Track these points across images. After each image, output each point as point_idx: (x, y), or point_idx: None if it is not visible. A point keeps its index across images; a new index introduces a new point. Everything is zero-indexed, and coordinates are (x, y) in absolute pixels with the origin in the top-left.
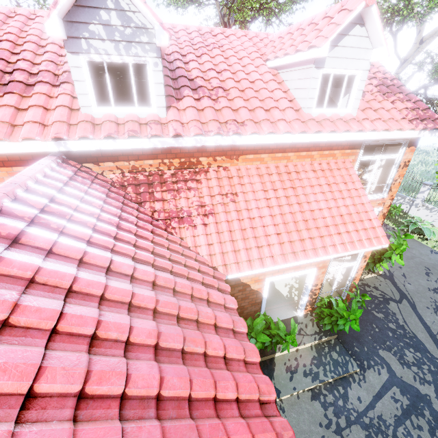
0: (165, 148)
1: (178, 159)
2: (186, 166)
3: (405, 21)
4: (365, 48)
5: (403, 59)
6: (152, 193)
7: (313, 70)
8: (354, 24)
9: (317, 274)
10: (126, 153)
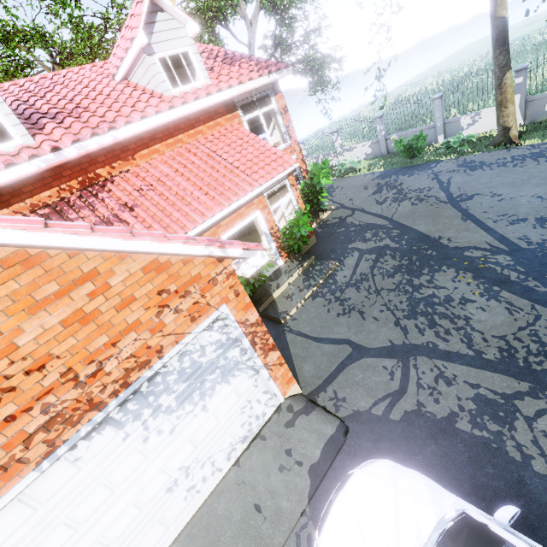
0: (54, 174)
1: (74, 180)
2: (88, 184)
3: (223, 11)
4: (179, 28)
5: (248, 44)
6: (66, 218)
7: (148, 58)
8: (155, 13)
9: (265, 217)
10: (15, 194)
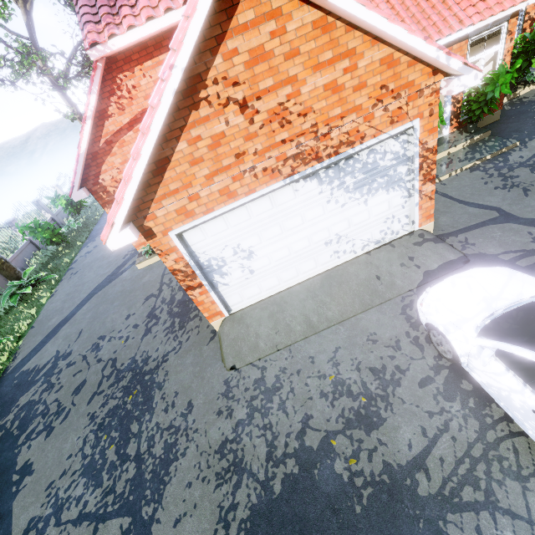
0: None
1: None
2: None
3: None
4: None
5: None
6: None
7: None
8: None
9: None
10: None
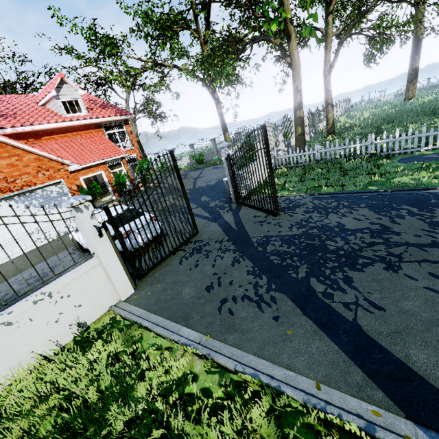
0: None
1: None
2: None
3: (110, 83)
4: (74, 91)
5: (126, 99)
6: None
7: (56, 100)
8: (63, 84)
9: (107, 174)
10: None
